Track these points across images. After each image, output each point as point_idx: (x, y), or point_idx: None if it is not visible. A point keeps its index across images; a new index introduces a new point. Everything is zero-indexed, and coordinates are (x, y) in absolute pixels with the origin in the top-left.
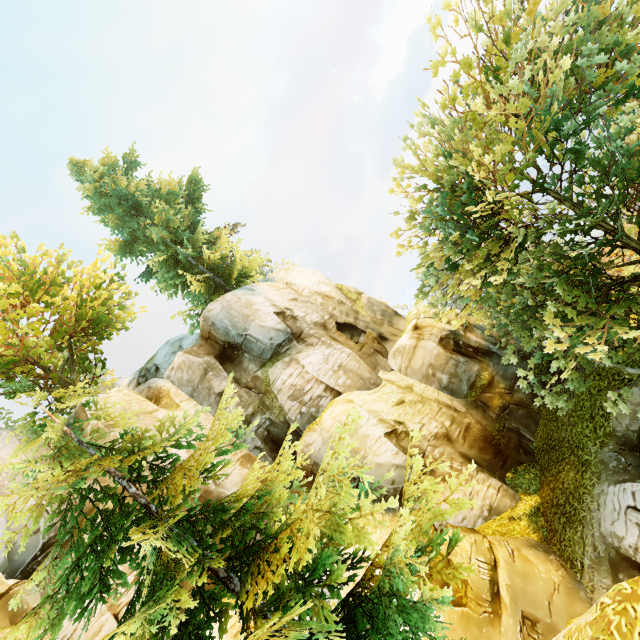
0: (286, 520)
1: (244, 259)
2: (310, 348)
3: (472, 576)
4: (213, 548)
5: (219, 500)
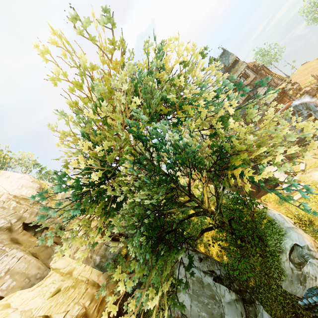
0: None
1: None
2: None
3: None
4: None
5: None
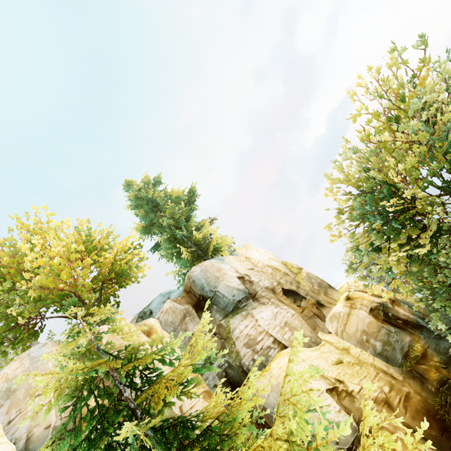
0: None
1: (219, 238)
2: (262, 306)
3: None
4: None
5: (188, 419)
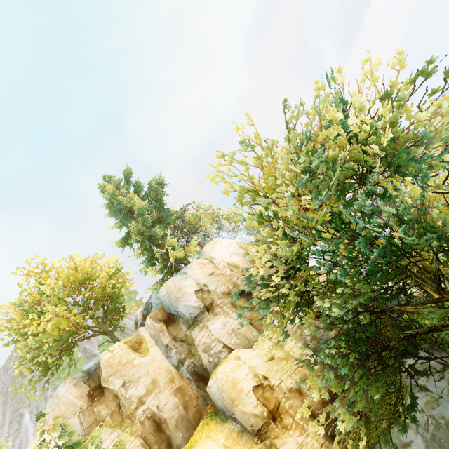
0: None
1: (177, 254)
2: (215, 317)
3: None
4: None
5: None
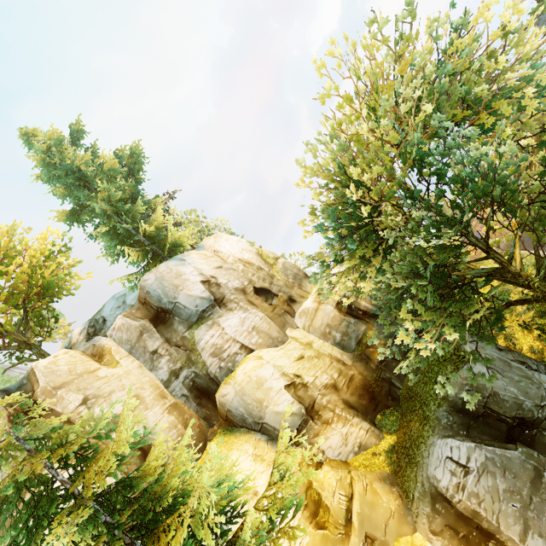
0: (184, 488)
1: (176, 234)
2: (229, 313)
3: (334, 506)
4: (118, 526)
5: (131, 476)
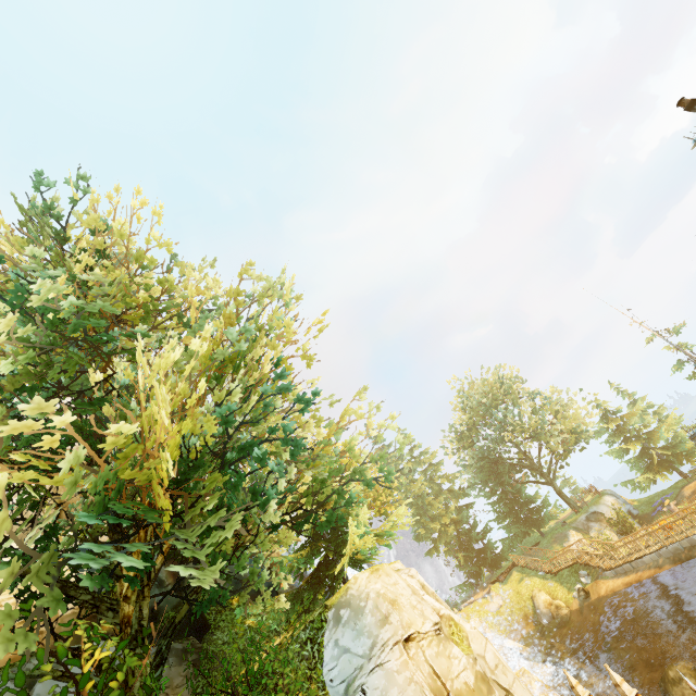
0: None
1: None
2: None
3: None
4: None
5: None
